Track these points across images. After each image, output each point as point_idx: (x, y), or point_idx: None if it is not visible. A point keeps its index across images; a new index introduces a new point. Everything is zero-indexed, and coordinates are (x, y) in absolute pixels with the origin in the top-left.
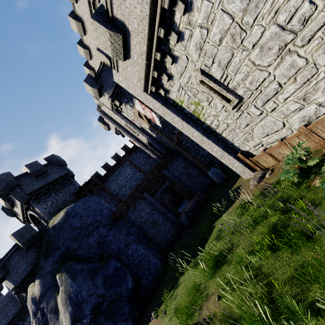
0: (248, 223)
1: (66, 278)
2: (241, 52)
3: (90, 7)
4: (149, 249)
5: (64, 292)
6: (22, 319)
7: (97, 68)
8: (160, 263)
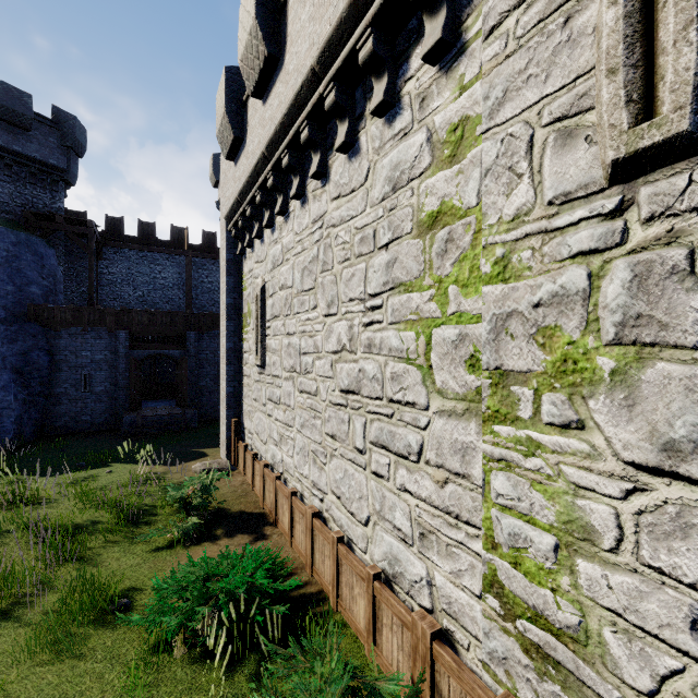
0: (89, 496)
1: None
2: (283, 324)
3: None
4: (26, 406)
5: None
6: None
7: None
8: (12, 438)
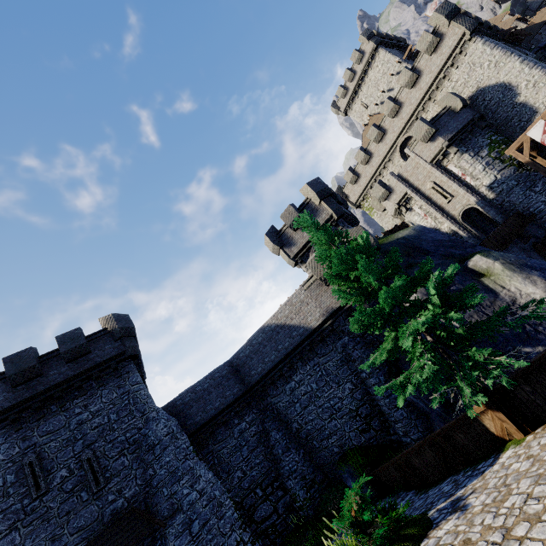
0: None
1: (502, 254)
2: None
3: (447, 60)
4: None
5: (508, 264)
6: (239, 413)
7: (393, 130)
8: None
